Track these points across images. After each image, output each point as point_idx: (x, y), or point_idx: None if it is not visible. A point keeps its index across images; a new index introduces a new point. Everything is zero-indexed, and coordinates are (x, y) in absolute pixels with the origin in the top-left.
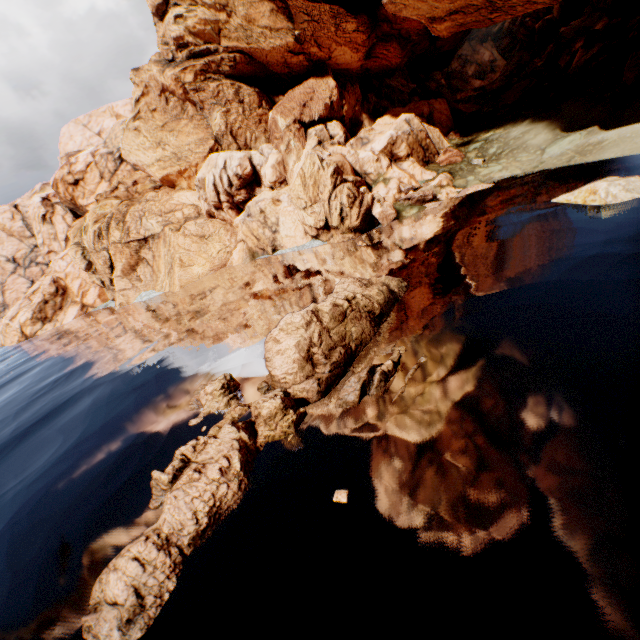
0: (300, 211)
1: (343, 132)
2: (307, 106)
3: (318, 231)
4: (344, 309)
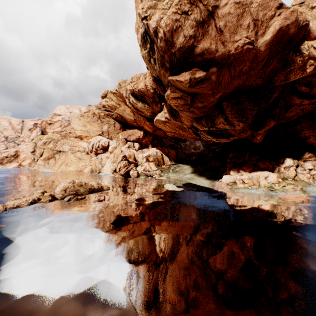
0: (111, 163)
1: (138, 147)
2: (130, 136)
3: (113, 171)
4: (82, 184)
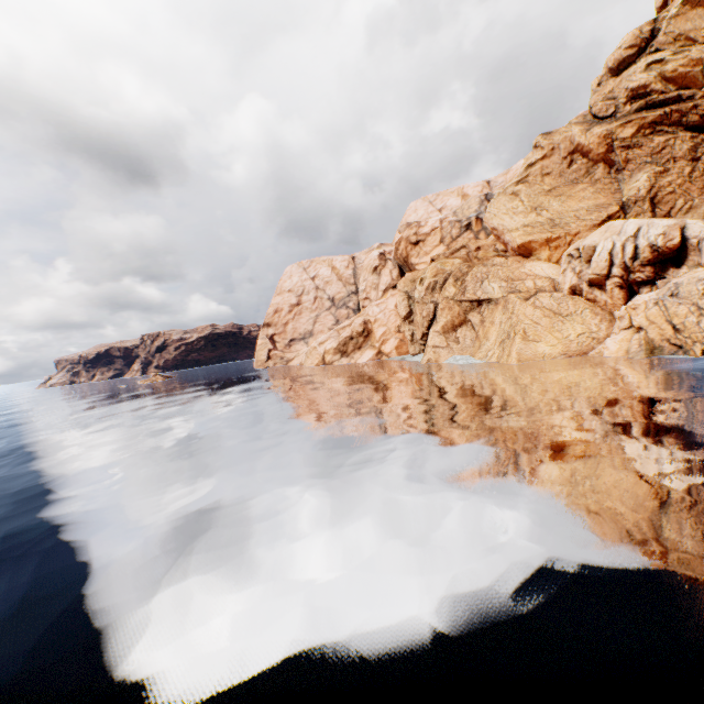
0: None
1: None
2: None
3: None
4: None
